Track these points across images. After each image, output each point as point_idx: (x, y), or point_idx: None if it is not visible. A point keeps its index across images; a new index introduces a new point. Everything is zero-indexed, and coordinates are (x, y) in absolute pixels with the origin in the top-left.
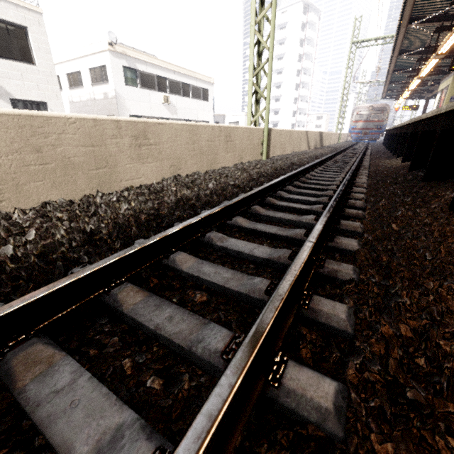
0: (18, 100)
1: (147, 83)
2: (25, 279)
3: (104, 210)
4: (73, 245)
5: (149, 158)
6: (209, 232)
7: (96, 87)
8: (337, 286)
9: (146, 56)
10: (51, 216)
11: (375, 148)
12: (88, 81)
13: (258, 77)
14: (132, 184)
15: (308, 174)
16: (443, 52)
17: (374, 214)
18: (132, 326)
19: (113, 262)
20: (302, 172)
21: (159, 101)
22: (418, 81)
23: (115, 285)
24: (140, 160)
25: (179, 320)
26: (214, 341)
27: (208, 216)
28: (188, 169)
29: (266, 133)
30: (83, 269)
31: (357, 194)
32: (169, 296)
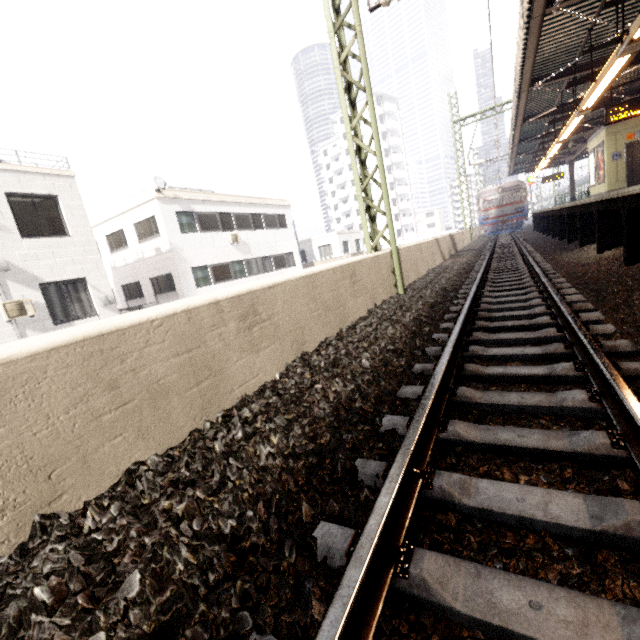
0: (49, 283)
1: (208, 224)
2: None
3: (235, 468)
4: (210, 581)
5: (263, 341)
6: (434, 474)
7: (145, 244)
8: None
9: (202, 194)
10: (154, 513)
11: (528, 238)
12: (133, 239)
13: (367, 190)
14: (247, 389)
15: (480, 301)
16: (588, 107)
17: None
18: None
19: None
20: (472, 302)
21: (227, 242)
22: (559, 145)
23: None
24: (252, 349)
25: None
26: None
27: (417, 441)
28: (314, 339)
29: (396, 257)
30: None
31: (600, 327)
32: None
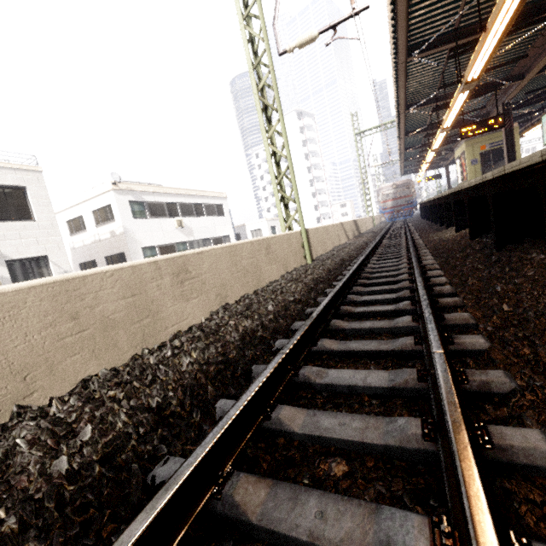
0: (14, 260)
1: (157, 212)
2: (95, 505)
3: (164, 371)
4: (140, 433)
5: (193, 293)
6: (300, 368)
7: (101, 227)
8: (500, 403)
9: (152, 187)
10: (102, 397)
11: (415, 223)
12: (91, 224)
13: (281, 184)
14: (179, 328)
15: (366, 267)
16: (448, 126)
17: (471, 297)
18: (268, 543)
19: (213, 445)
20: (359, 267)
21: (172, 227)
22: (433, 153)
23: (223, 480)
24: (183, 298)
25: (335, 515)
26: (410, 538)
27: (292, 348)
28: (235, 295)
29: (304, 235)
30: (179, 467)
31: (437, 279)
32: (294, 476)
